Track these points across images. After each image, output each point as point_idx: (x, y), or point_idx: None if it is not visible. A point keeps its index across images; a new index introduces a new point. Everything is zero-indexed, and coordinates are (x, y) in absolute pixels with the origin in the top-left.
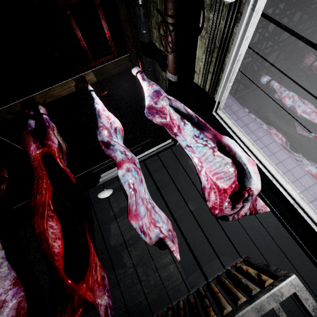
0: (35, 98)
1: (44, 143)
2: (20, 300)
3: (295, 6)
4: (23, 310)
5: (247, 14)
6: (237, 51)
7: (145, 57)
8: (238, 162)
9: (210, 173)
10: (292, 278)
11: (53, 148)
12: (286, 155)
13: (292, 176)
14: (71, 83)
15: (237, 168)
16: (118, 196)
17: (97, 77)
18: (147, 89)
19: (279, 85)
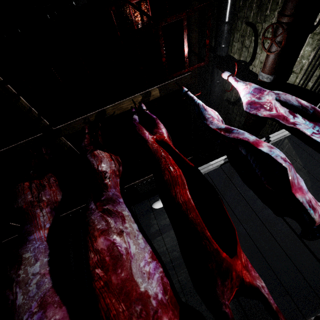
0: (107, 110)
1: (154, 132)
2: (161, 276)
3: None
4: (168, 286)
5: None
6: None
7: (218, 69)
8: None
9: None
10: None
11: (164, 136)
12: None
13: None
14: (139, 97)
15: None
16: (158, 213)
17: (161, 92)
18: (245, 88)
19: None
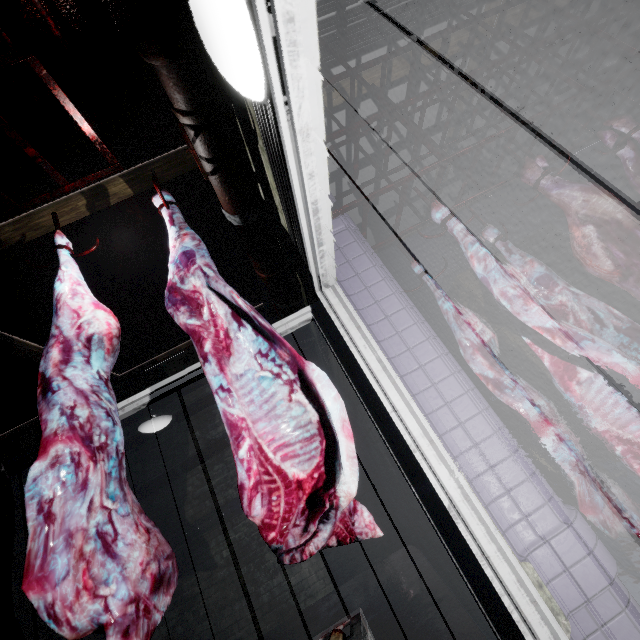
0: (1, 232)
1: None
2: None
3: (520, 52)
4: None
5: (287, 136)
6: (304, 196)
7: None
8: (328, 421)
9: (271, 443)
10: None
11: None
12: (460, 388)
13: (465, 437)
14: (78, 201)
15: (326, 434)
16: (203, 417)
17: (135, 186)
18: (172, 247)
19: (462, 231)
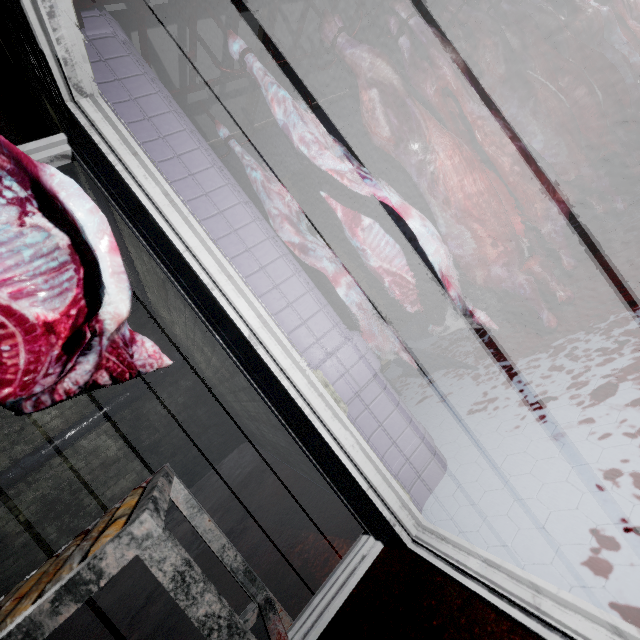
0: None
1: None
2: None
3: None
4: None
5: None
6: None
7: None
8: (86, 243)
9: None
10: (137, 523)
11: None
12: (262, 234)
13: (267, 280)
14: None
15: (85, 260)
16: None
17: None
18: None
19: (262, 70)
